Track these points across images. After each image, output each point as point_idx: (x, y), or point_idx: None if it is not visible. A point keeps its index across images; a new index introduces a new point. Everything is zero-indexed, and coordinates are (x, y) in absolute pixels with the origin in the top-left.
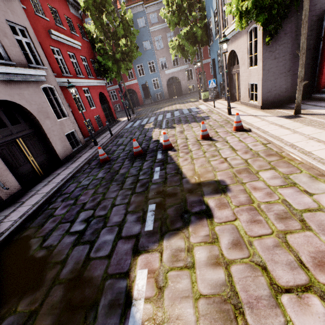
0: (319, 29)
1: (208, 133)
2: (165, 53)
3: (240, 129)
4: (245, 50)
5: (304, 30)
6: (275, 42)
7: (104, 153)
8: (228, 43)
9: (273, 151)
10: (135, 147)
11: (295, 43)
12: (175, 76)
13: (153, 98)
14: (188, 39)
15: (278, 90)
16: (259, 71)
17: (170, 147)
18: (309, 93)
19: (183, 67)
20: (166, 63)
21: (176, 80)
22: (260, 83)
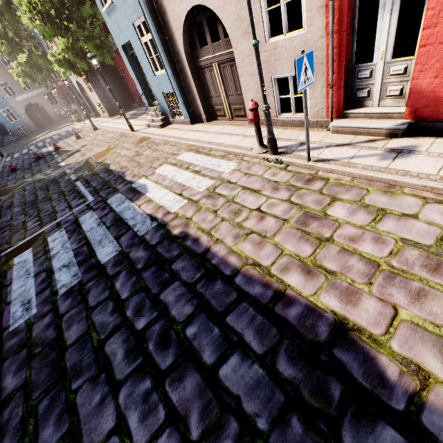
0: (115, 71)
1: (79, 135)
2: (5, 76)
3: (97, 129)
4: (83, 82)
5: (99, 77)
6: (95, 79)
7: (11, 164)
8: (72, 75)
9: (105, 132)
10: (34, 154)
11: (107, 79)
12: (34, 103)
13: (15, 134)
14: (32, 66)
15: (113, 105)
16: (96, 95)
17: (59, 148)
18: (131, 104)
19: (39, 91)
20: (13, 88)
21: (38, 107)
22: (101, 102)
